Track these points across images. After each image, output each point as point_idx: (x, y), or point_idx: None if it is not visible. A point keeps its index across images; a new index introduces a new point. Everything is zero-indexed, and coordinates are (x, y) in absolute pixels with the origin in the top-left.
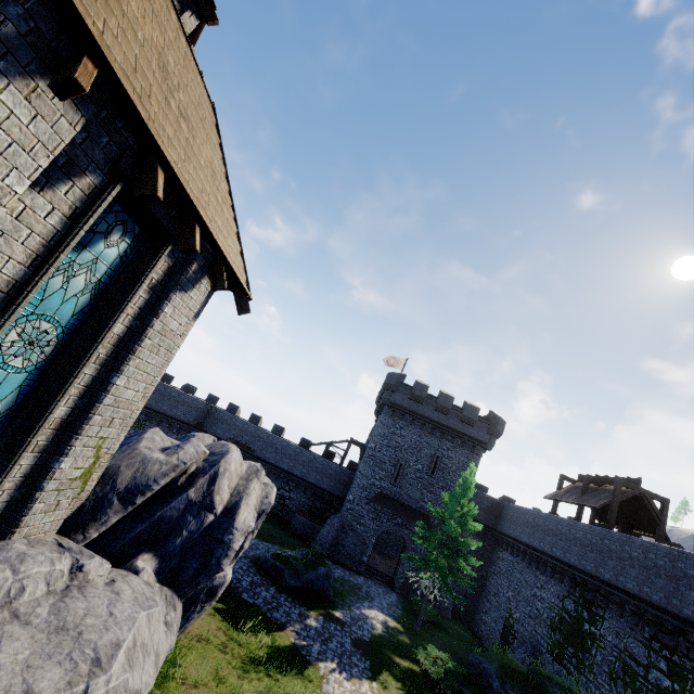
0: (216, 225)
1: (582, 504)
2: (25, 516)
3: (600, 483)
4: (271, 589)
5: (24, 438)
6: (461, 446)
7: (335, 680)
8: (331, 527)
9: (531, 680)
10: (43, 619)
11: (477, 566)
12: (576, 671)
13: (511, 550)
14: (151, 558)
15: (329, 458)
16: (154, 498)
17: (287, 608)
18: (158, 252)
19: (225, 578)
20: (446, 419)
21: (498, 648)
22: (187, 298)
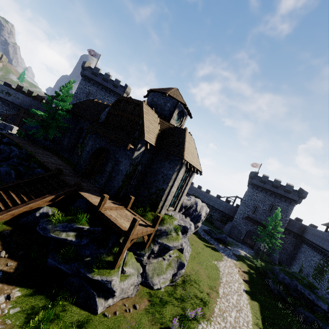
0: (197, 165)
1: None
2: (176, 208)
3: None
4: (209, 236)
5: (177, 199)
6: (284, 201)
7: (226, 257)
8: (228, 226)
9: (291, 273)
10: (183, 220)
11: (292, 249)
12: (318, 281)
13: (306, 244)
14: (189, 218)
15: (228, 202)
16: (187, 208)
17: (213, 241)
18: (189, 172)
19: (200, 224)
20: (277, 190)
21: None
22: (192, 176)
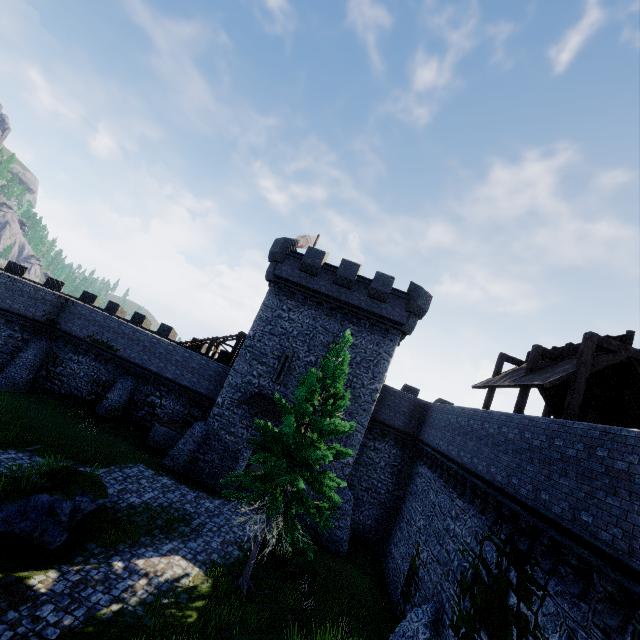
0: None
1: (522, 385)
2: None
3: (557, 355)
4: None
5: None
6: (369, 329)
7: None
8: (189, 438)
9: None
10: None
11: (393, 484)
12: None
13: (429, 463)
14: None
15: (224, 360)
16: None
17: None
18: None
19: None
20: (348, 294)
21: (399, 599)
22: None
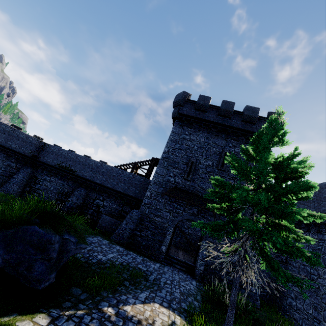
0: None
1: None
2: None
3: None
4: None
5: None
6: (246, 142)
7: None
8: (129, 220)
9: None
10: None
11: (274, 252)
12: None
13: (316, 228)
14: None
15: None
16: None
17: None
18: None
19: None
20: (229, 121)
21: None
22: None
